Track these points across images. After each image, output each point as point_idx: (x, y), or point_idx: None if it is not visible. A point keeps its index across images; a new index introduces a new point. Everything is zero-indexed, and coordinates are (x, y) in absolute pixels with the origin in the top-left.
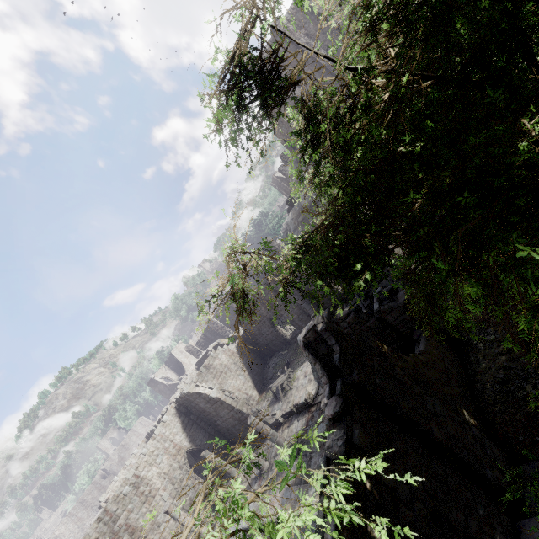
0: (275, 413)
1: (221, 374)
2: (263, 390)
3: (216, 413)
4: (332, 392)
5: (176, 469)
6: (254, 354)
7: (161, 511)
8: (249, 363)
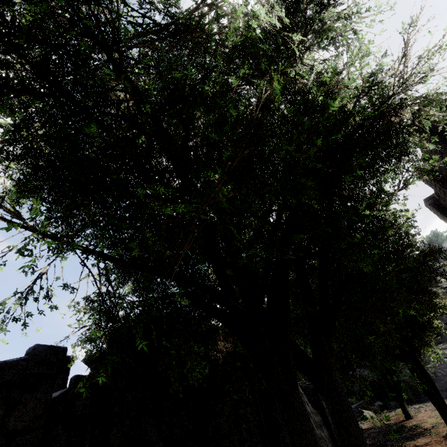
0: None
1: None
2: None
3: None
4: None
5: None
6: None
7: None
8: None
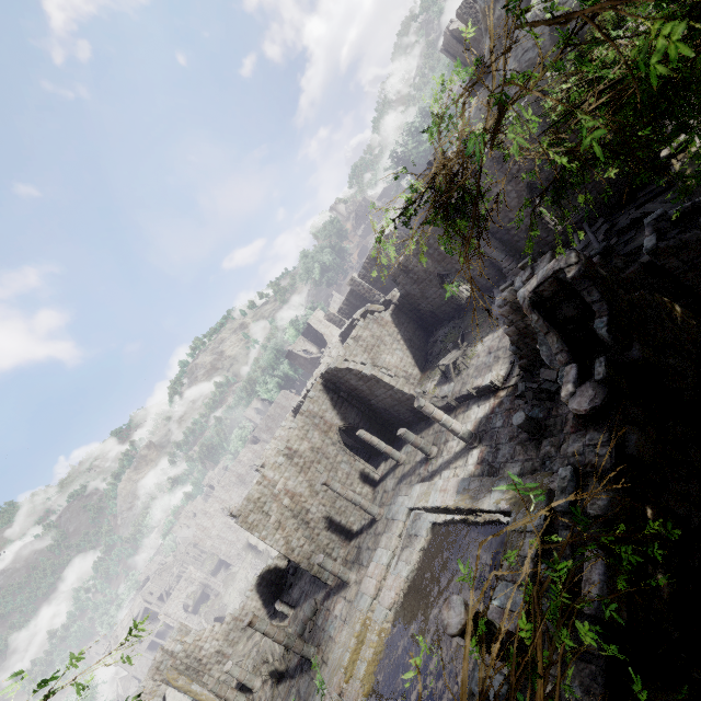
0: (446, 395)
1: (373, 348)
2: (426, 368)
3: (371, 392)
4: (581, 376)
5: (329, 445)
6: (415, 324)
7: (318, 482)
8: (408, 335)
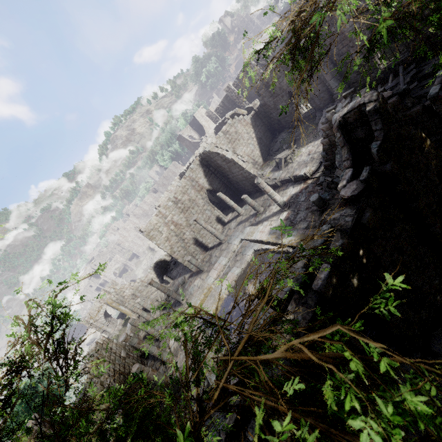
0: (276, 178)
1: (235, 140)
2: (267, 159)
3: (229, 170)
4: (353, 176)
5: (200, 199)
6: (265, 127)
7: (191, 219)
8: (260, 135)
